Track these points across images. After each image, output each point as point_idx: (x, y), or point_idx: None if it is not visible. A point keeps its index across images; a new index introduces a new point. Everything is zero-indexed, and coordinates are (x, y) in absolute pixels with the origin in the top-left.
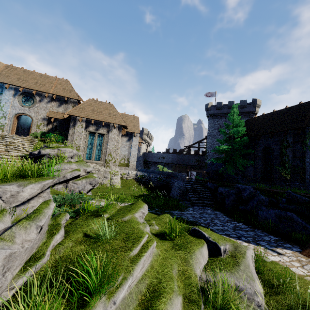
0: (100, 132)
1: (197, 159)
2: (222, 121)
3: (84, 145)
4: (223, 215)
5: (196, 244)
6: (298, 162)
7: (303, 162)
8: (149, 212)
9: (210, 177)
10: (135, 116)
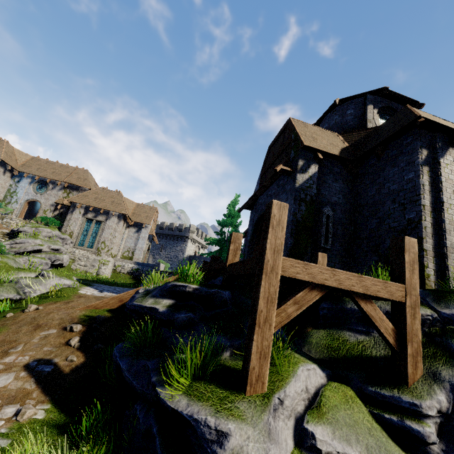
0: (97, 219)
1: None
2: None
3: (79, 231)
4: None
5: (30, 270)
6: None
7: None
8: None
9: None
10: (153, 207)
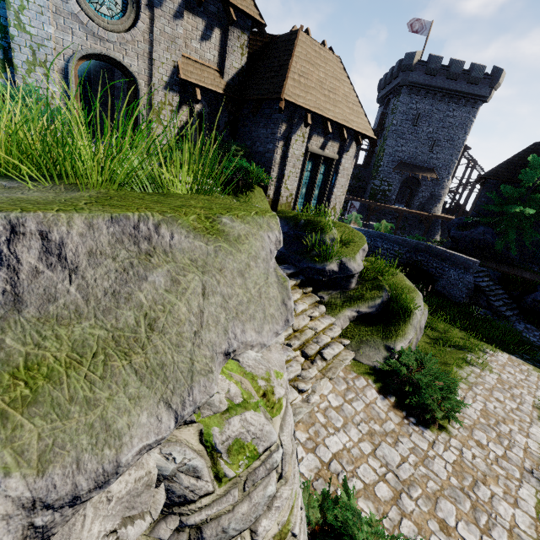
0: (328, 154)
1: (356, 174)
2: (425, 104)
3: (296, 189)
4: None
5: None
6: None
7: None
8: None
9: (458, 246)
10: None
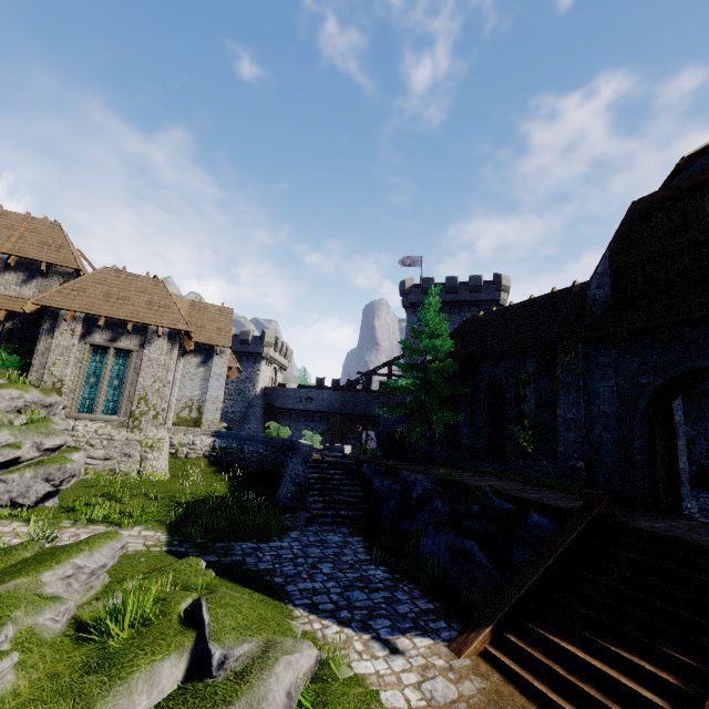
0: (120, 346)
1: (385, 402)
2: None
3: (76, 377)
4: (361, 547)
5: (155, 651)
6: (546, 416)
7: (555, 417)
8: (164, 553)
9: (384, 449)
10: (226, 308)
